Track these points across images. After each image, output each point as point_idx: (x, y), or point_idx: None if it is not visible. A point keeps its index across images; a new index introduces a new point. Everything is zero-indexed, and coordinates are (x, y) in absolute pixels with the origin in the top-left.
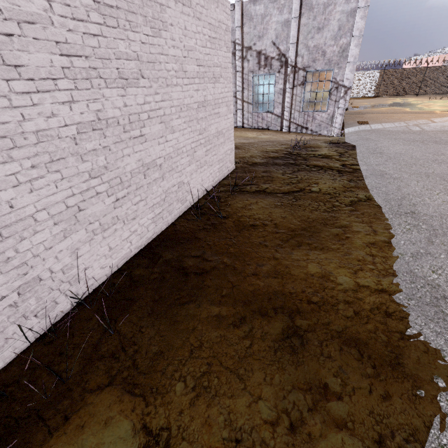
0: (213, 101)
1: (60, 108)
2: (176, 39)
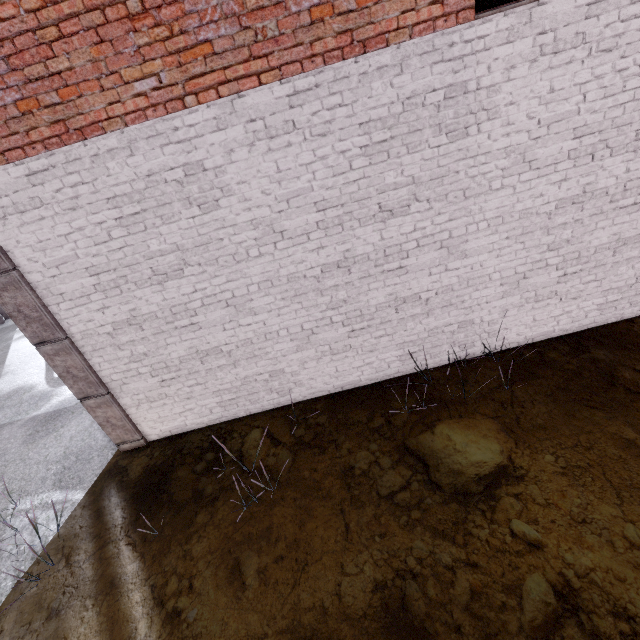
0: None
1: (549, 188)
2: None
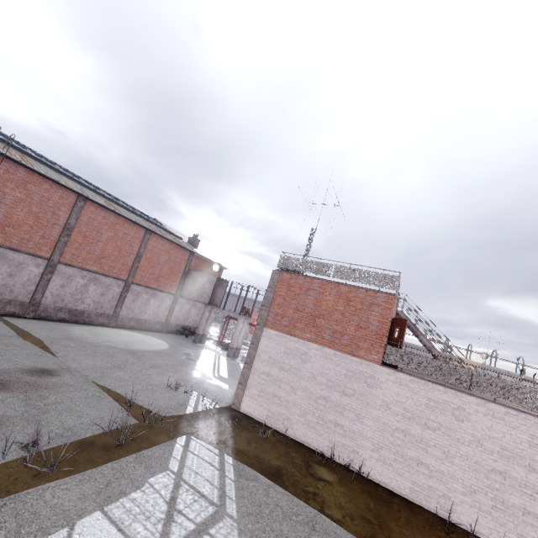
0: (523, 481)
1: (394, 421)
2: (478, 428)
